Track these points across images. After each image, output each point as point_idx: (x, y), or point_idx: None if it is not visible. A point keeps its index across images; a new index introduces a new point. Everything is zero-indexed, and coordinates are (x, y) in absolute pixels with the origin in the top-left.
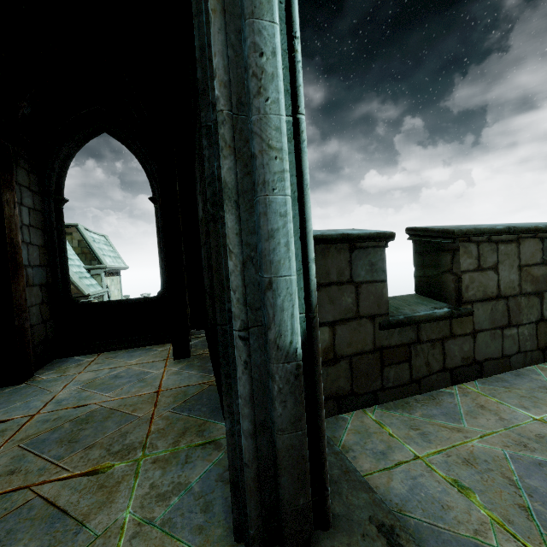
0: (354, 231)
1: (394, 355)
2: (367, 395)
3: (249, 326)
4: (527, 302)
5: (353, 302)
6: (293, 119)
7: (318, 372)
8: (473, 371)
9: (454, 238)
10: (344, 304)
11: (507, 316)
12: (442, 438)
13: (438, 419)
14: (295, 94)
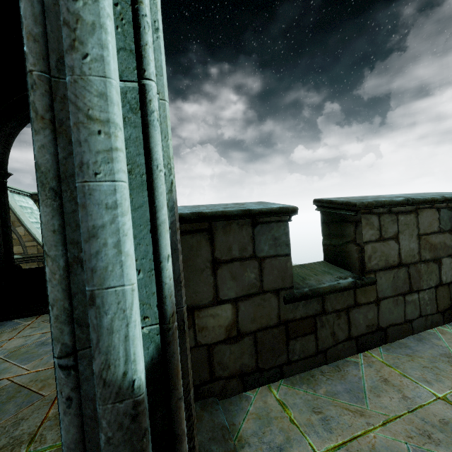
0: (258, 205)
1: (299, 327)
2: (272, 370)
3: (77, 348)
4: (427, 269)
5: (256, 278)
6: (138, 85)
7: (175, 397)
8: (378, 337)
9: (356, 210)
10: (247, 280)
11: (408, 283)
12: (343, 426)
13: (342, 398)
14: (139, 54)
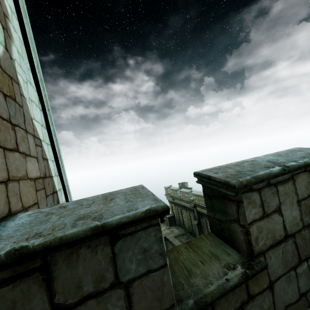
0: (124, 205)
1: None
2: None
3: None
4: None
5: None
6: None
7: None
8: None
9: (236, 191)
10: None
11: (297, 254)
12: None
13: None
14: None
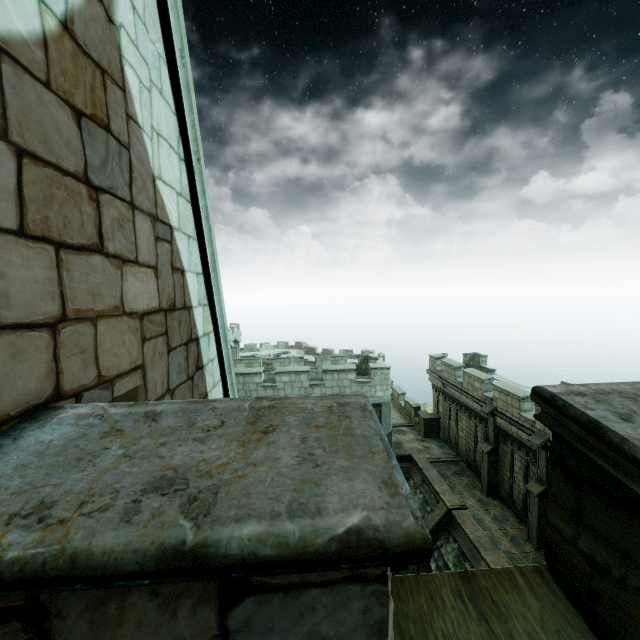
0: (288, 476)
1: None
2: None
3: None
4: None
5: None
6: None
7: None
8: None
9: None
10: None
11: None
12: None
13: None
14: None
